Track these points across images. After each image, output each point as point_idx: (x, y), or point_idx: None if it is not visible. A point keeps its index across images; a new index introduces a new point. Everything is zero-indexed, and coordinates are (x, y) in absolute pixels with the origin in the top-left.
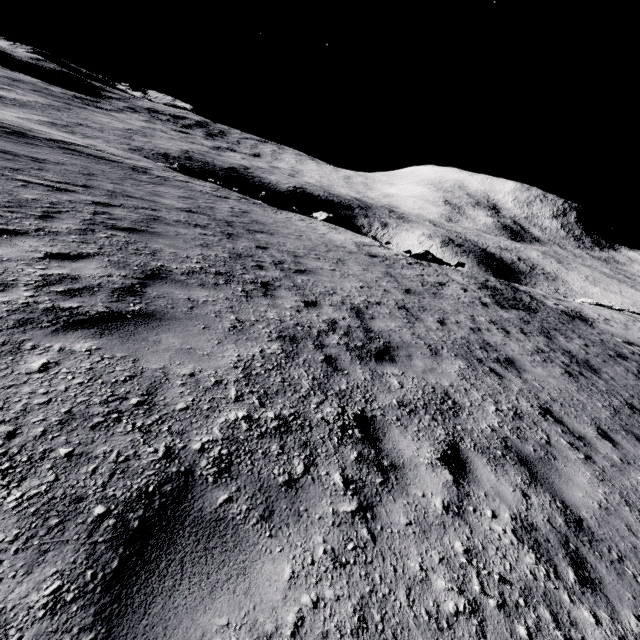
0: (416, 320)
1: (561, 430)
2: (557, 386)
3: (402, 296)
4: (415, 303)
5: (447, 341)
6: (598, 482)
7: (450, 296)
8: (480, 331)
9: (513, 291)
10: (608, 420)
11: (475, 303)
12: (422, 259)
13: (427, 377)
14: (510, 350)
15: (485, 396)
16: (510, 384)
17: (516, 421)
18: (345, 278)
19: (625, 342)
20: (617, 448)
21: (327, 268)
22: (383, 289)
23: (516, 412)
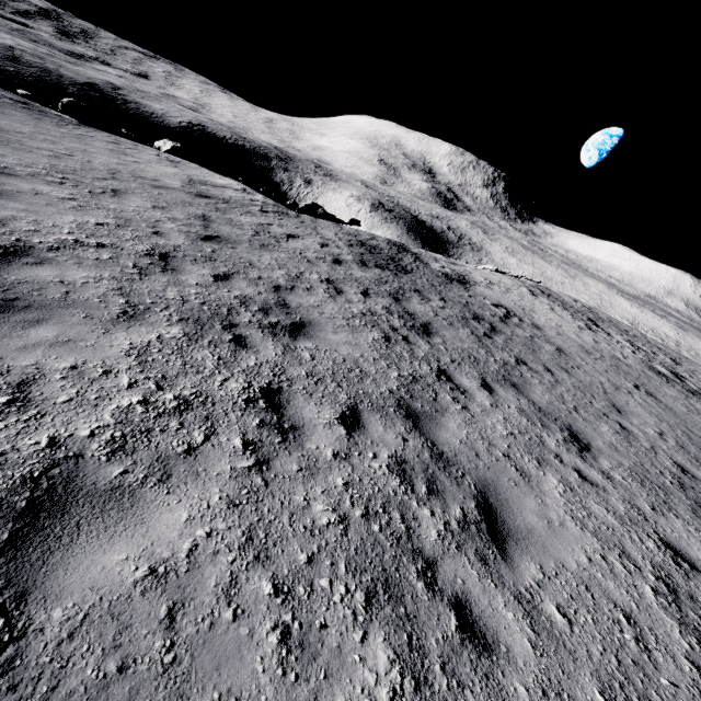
0: (163, 271)
1: (259, 422)
2: (345, 355)
3: (184, 242)
4: (201, 252)
5: (193, 300)
6: (222, 512)
7: (290, 250)
8: (290, 290)
9: (398, 251)
10: (384, 394)
11: (324, 259)
12: (313, 215)
13: (19, 356)
14: (318, 313)
15: (146, 380)
16: (247, 357)
17: (161, 418)
18: (80, 210)
19: (494, 305)
20: (351, 435)
21: (56, 195)
22: (153, 231)
23: (188, 402)
